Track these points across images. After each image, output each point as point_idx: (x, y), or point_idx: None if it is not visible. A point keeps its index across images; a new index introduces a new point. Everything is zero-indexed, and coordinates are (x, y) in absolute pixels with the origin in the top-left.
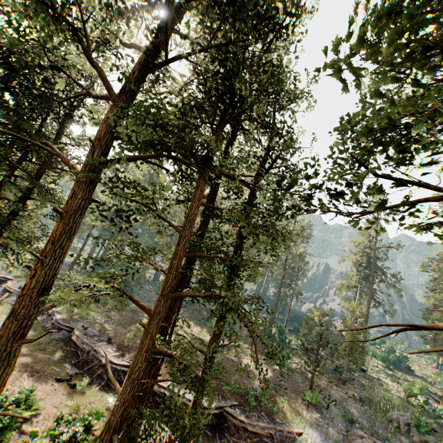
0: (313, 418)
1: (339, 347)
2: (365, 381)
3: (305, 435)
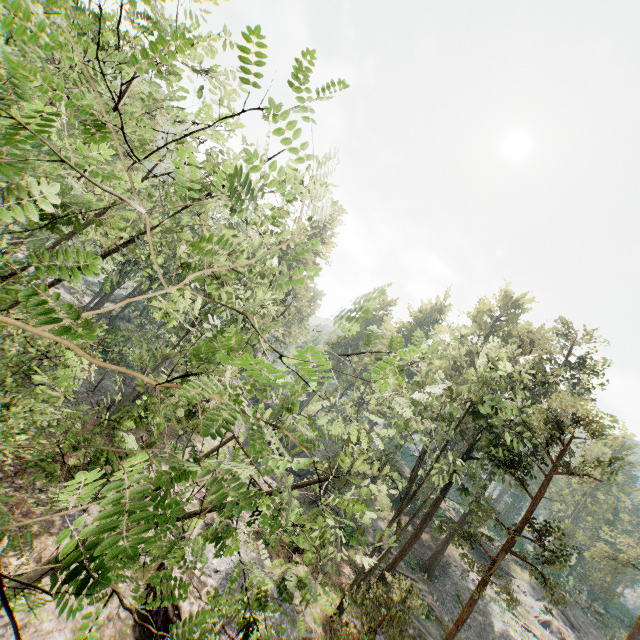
0: (531, 584)
1: (591, 575)
2: (625, 632)
3: (517, 580)
